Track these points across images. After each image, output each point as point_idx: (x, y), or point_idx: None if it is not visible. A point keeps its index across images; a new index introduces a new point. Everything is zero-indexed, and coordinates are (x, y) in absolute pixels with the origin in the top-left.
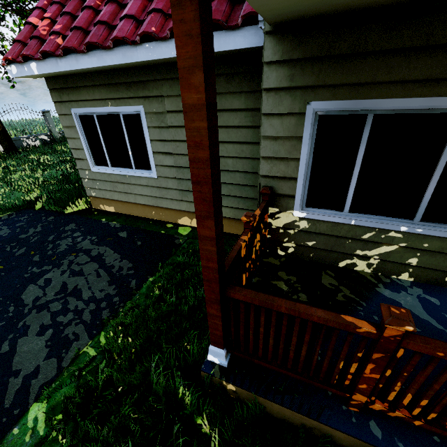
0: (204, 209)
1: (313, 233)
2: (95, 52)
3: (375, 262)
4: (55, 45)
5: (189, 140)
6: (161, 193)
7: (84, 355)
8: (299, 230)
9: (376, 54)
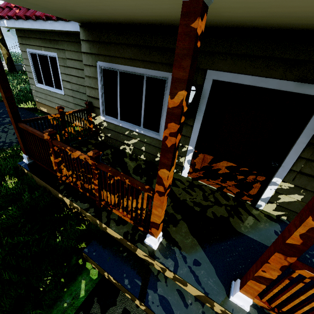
0: None
1: (109, 129)
2: (30, 21)
3: (132, 148)
4: (14, 13)
5: None
6: (66, 104)
7: None
8: (104, 127)
9: (114, 44)
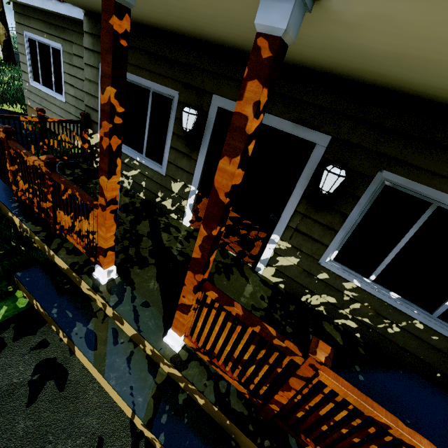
0: None
1: None
2: None
3: (131, 181)
4: None
5: None
6: (66, 116)
7: None
8: None
9: None
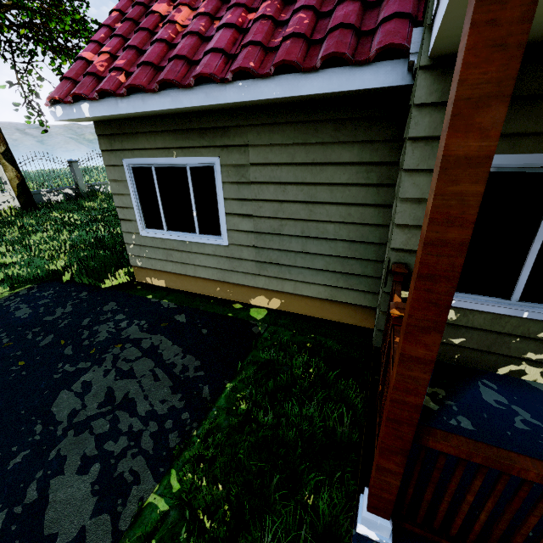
0: (428, 317)
1: (463, 327)
2: (169, 92)
3: None
4: (117, 82)
5: (436, 212)
6: (231, 265)
7: (150, 510)
8: None
9: None
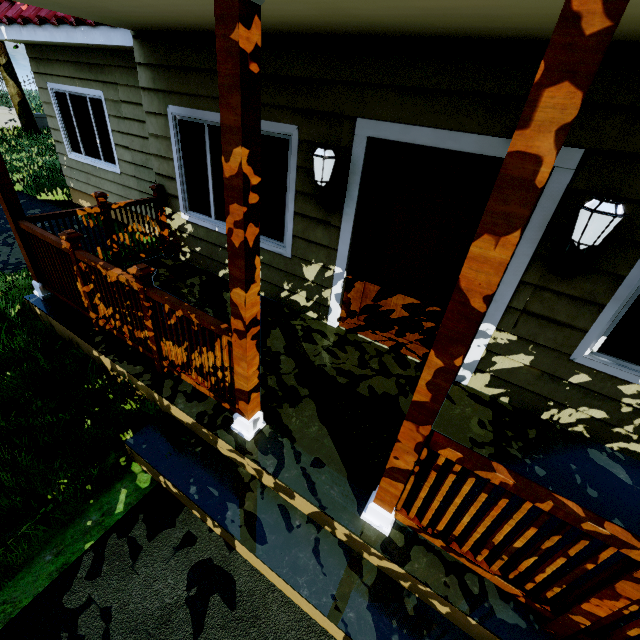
0: None
1: (198, 239)
2: (47, 27)
3: None
4: (20, 12)
5: None
6: (126, 193)
7: None
8: (189, 234)
9: (195, 70)
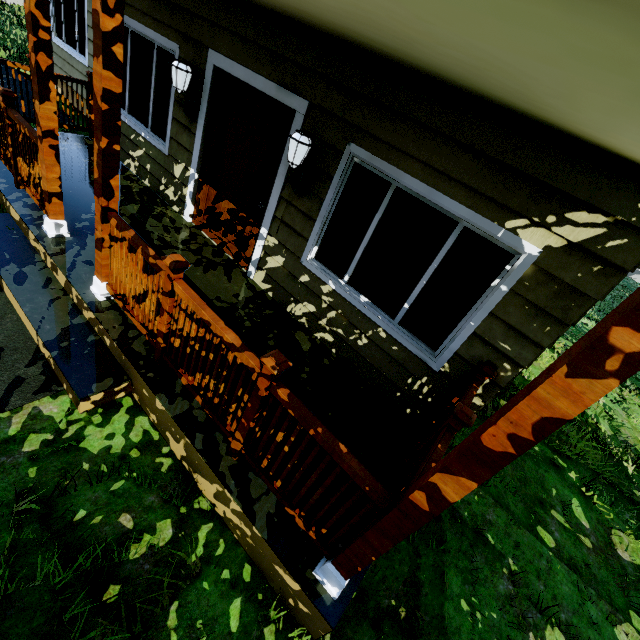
0: None
1: None
2: None
3: (137, 165)
4: None
5: None
6: None
7: None
8: None
9: None
